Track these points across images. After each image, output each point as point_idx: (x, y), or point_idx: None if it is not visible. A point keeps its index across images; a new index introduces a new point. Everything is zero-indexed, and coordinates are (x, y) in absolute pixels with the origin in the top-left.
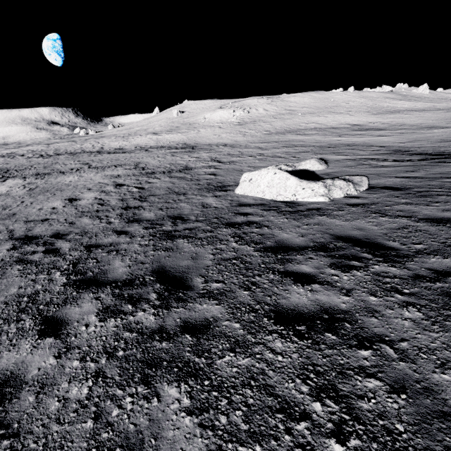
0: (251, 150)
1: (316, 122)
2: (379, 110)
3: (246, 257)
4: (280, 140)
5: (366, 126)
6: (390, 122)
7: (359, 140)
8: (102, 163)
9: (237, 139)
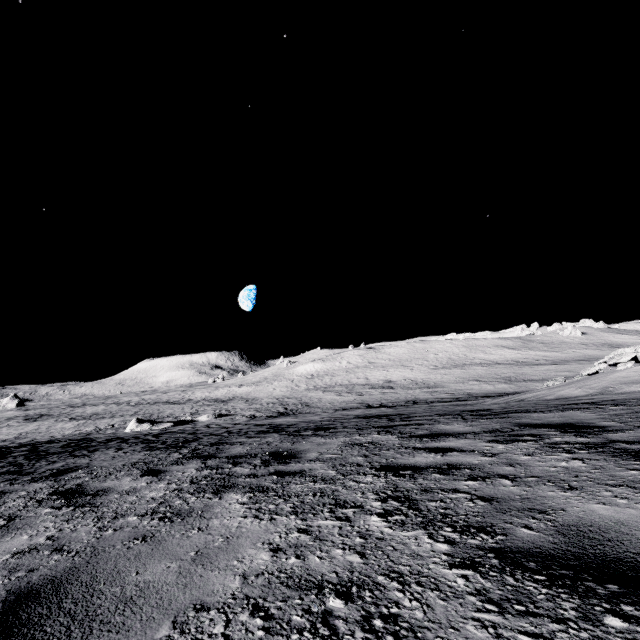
0: (241, 405)
1: (368, 377)
2: (448, 364)
3: (55, 440)
4: (294, 396)
5: (391, 383)
6: (421, 379)
7: (327, 399)
8: (146, 411)
9: (274, 394)
